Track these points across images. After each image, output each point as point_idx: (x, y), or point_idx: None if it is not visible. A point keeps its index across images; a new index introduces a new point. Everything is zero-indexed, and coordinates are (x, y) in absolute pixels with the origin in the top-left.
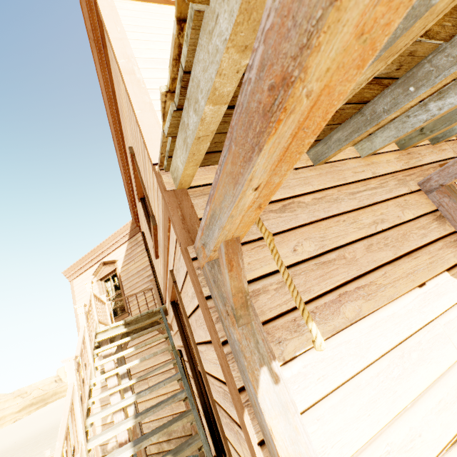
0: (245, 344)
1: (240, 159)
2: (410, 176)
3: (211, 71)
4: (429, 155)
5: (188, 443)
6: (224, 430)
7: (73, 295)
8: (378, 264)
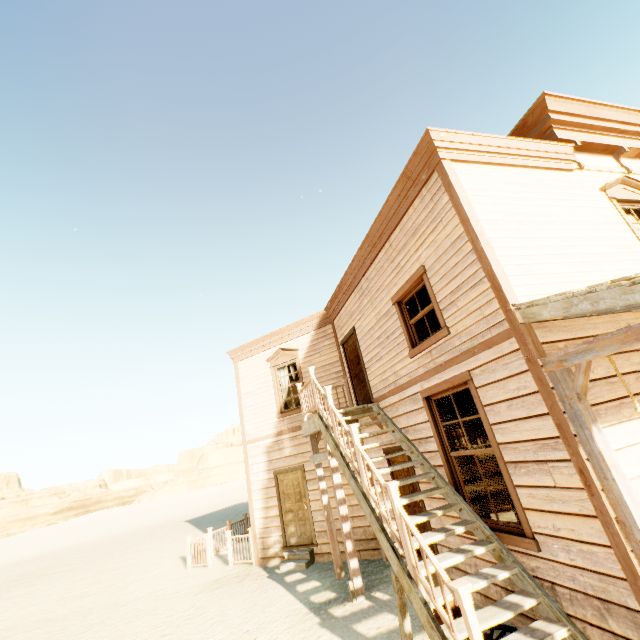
0: (584, 412)
1: (632, 338)
2: None
3: (619, 302)
4: None
5: (447, 505)
6: (514, 481)
7: (238, 378)
8: None
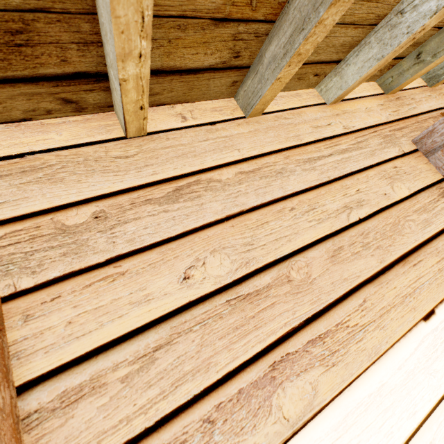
0: None
1: None
2: (401, 130)
3: None
4: (426, 100)
5: None
6: None
7: None
8: (352, 285)
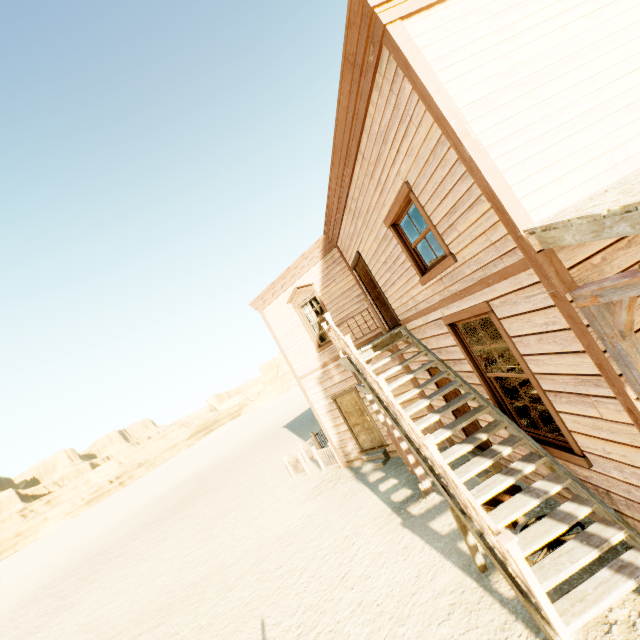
0: (630, 351)
1: None
2: None
3: None
4: None
5: (492, 425)
6: (556, 407)
7: (269, 325)
8: None
